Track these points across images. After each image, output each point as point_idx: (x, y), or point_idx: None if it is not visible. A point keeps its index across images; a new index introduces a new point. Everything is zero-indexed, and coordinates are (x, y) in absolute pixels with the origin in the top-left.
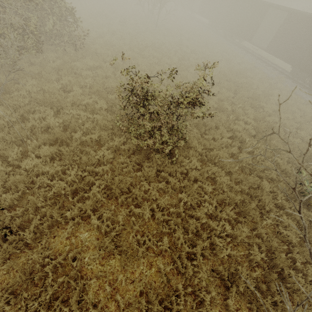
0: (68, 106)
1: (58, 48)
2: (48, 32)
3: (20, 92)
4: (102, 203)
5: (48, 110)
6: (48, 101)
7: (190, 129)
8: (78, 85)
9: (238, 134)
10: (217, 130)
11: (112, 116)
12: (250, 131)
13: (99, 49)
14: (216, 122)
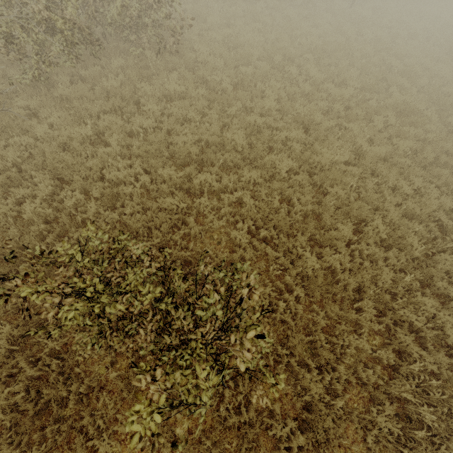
0: (79, 179)
1: (132, 48)
2: (119, 20)
3: (23, 138)
4: (13, 421)
5: (45, 182)
6: (49, 164)
7: (290, 282)
8: (123, 133)
9: (401, 338)
10: (350, 308)
11: (142, 217)
12: (445, 329)
13: (203, 56)
14: (363, 280)
